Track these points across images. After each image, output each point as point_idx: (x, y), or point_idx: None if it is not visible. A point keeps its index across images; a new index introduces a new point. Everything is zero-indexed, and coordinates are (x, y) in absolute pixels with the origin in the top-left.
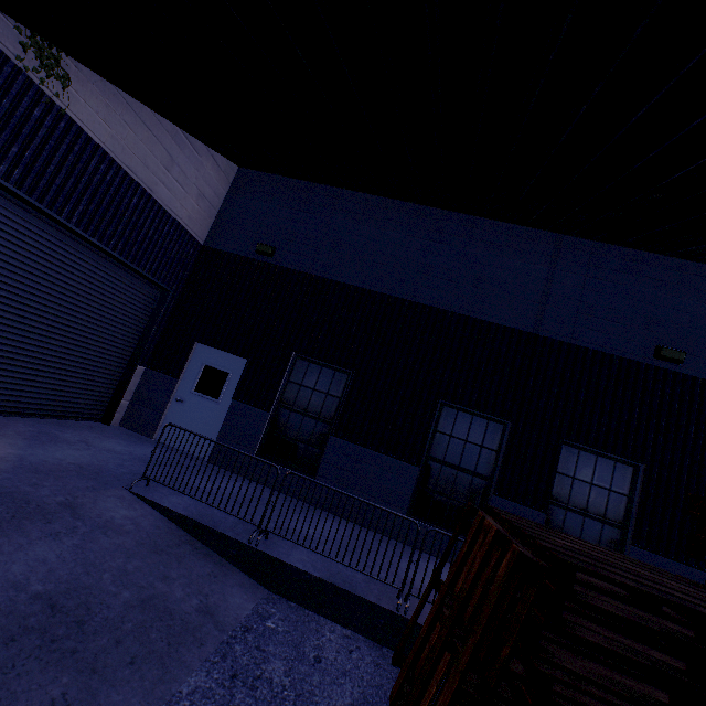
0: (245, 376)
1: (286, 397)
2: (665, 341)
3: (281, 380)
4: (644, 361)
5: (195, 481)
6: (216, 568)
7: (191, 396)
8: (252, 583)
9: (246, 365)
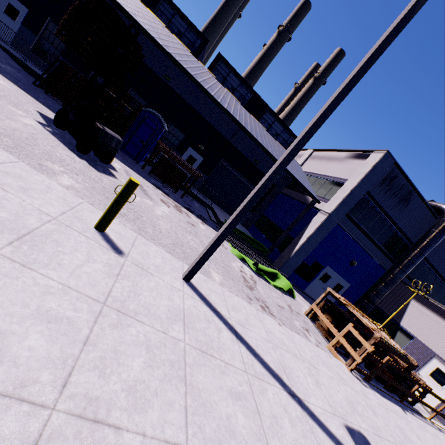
0: (27, 17)
1: (45, 34)
2: (169, 74)
3: (43, 26)
4: (161, 77)
5: (5, 44)
6: (10, 59)
7: (2, 14)
8: (20, 67)
9: (28, 12)
